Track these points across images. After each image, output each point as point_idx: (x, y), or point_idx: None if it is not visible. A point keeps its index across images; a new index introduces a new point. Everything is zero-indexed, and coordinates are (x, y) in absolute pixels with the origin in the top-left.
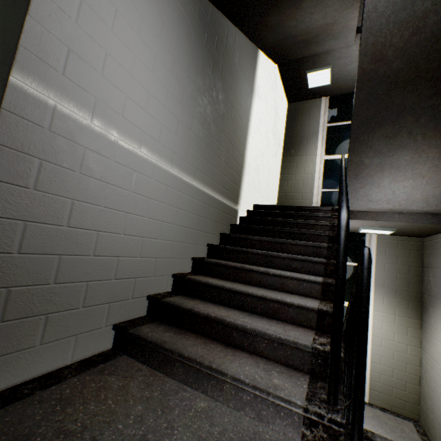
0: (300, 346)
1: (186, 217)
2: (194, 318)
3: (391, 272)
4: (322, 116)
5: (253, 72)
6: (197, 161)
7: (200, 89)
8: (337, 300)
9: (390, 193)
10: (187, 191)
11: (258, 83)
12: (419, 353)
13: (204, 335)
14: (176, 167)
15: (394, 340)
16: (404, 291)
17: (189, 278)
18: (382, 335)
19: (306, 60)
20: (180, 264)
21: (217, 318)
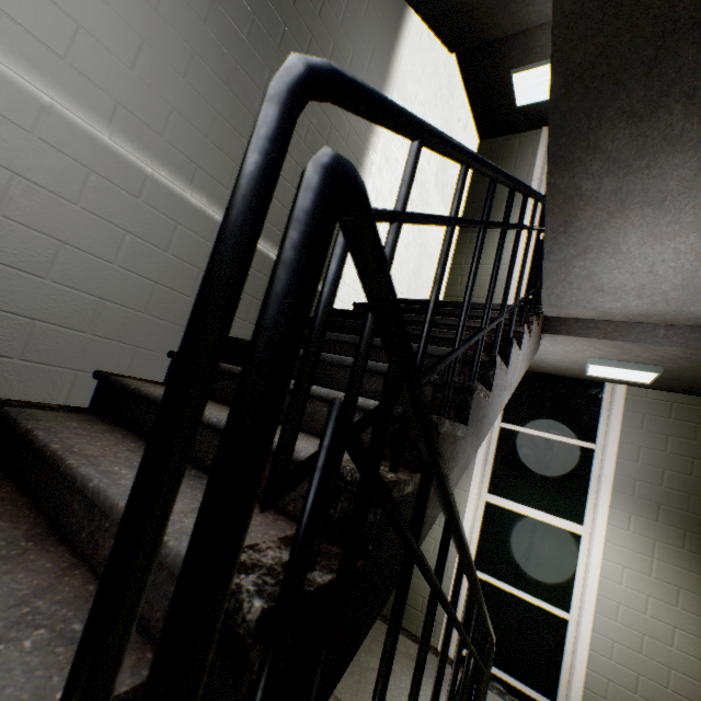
0: (165, 562)
1: (155, 259)
2: (34, 455)
3: (650, 466)
4: (539, 161)
5: (389, 43)
6: (202, 152)
7: (225, 6)
8: (174, 365)
9: (643, 270)
10: (164, 206)
11: (401, 70)
12: (700, 651)
13: (34, 500)
14: (125, 139)
15: (646, 610)
16: (678, 510)
17: (115, 378)
18: (619, 595)
19: (511, 47)
20: (128, 356)
21: (54, 454)
